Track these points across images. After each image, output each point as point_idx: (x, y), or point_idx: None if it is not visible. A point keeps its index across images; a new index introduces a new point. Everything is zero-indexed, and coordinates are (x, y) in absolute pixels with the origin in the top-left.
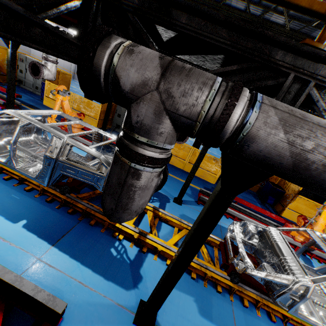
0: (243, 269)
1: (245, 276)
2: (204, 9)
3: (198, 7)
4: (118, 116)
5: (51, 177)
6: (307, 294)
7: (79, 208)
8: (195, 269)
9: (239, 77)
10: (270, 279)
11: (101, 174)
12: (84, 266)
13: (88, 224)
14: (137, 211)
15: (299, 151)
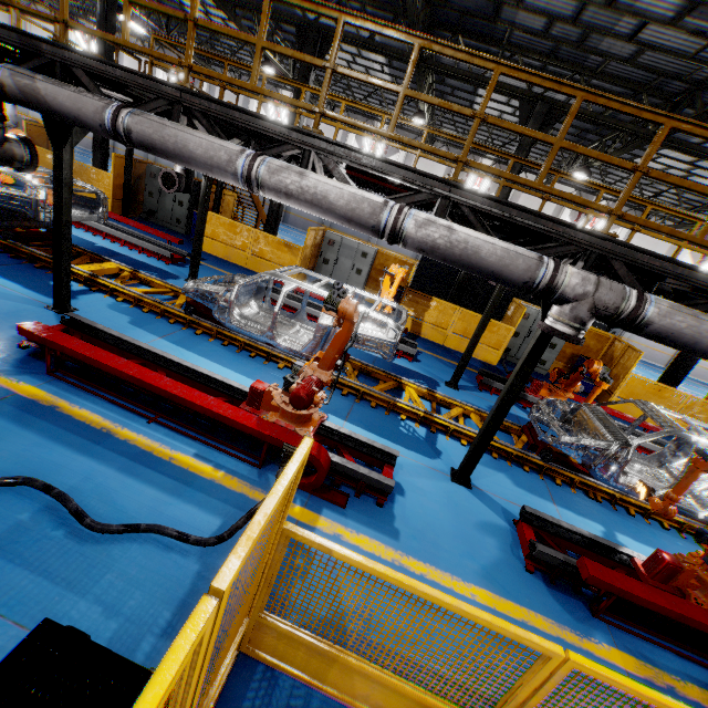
0: (183, 288)
1: (207, 312)
2: (1, 24)
3: None
4: (151, 196)
5: None
6: (232, 296)
7: (27, 255)
8: (153, 308)
9: (34, 64)
10: (201, 289)
11: (29, 196)
12: (12, 281)
13: (34, 267)
14: None
15: (22, 88)
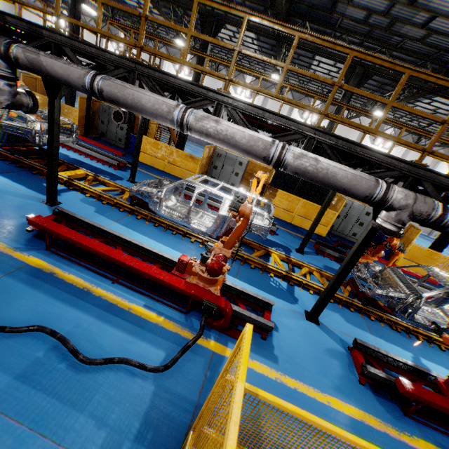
0: (129, 189)
1: (144, 204)
2: (15, 16)
3: (13, 15)
4: (102, 123)
5: (0, 137)
6: (161, 195)
7: (27, 165)
8: (109, 201)
9: (37, 43)
10: (141, 190)
11: (29, 128)
12: (19, 183)
13: (32, 173)
14: (4, 103)
15: (30, 61)
